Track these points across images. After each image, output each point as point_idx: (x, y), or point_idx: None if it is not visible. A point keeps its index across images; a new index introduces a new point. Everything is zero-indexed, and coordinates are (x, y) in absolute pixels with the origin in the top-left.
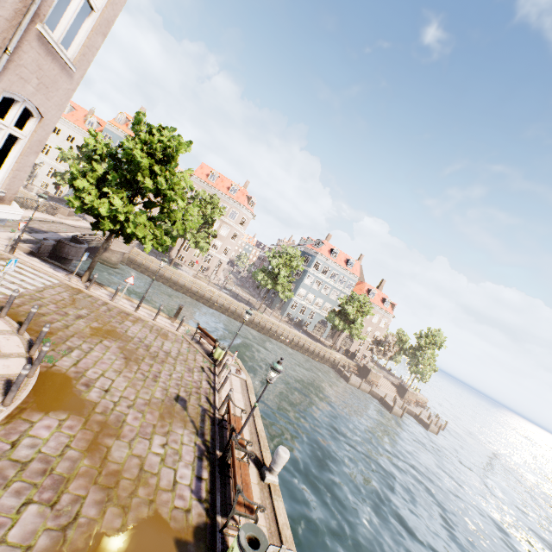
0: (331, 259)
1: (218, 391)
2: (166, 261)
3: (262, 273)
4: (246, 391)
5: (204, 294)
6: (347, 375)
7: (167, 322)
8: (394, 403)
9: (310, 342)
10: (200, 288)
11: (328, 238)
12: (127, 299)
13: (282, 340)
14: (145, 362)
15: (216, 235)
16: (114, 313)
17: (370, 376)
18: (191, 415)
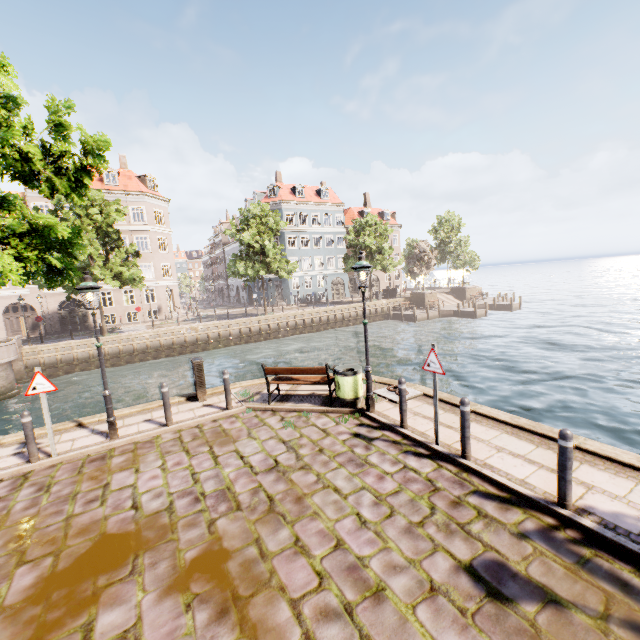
0: (300, 200)
1: (465, 456)
2: (93, 288)
3: (241, 262)
4: (458, 410)
5: (185, 339)
6: (408, 314)
7: (194, 407)
8: (474, 306)
9: (347, 309)
10: (173, 336)
11: (278, 178)
12: (72, 429)
13: (316, 327)
14: (276, 556)
15: (136, 252)
16: (63, 486)
17: (427, 300)
18: (592, 606)
